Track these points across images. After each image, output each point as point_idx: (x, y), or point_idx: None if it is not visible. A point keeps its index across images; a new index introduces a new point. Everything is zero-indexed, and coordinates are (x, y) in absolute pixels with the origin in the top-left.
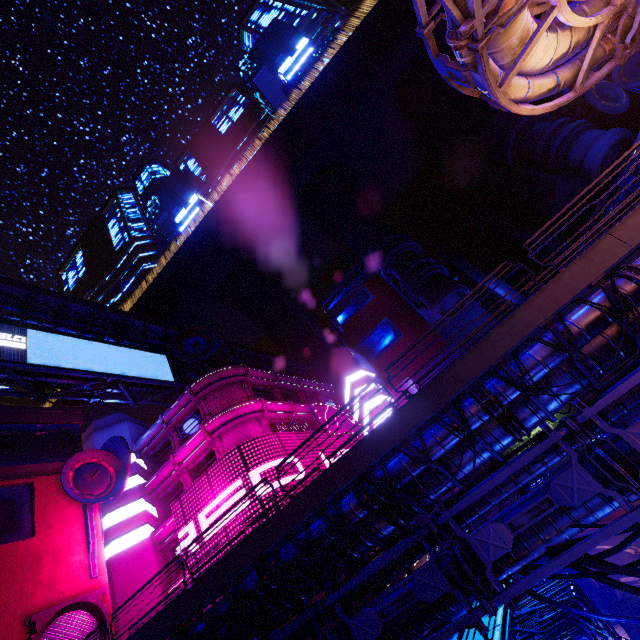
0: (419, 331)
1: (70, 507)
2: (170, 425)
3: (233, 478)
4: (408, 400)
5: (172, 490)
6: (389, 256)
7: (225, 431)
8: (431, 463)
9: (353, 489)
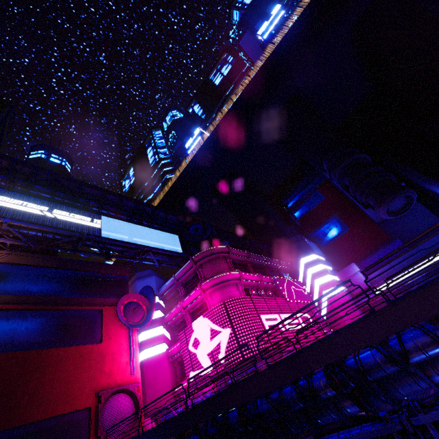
0: (364, 226)
1: (121, 327)
2: (179, 281)
3: (218, 325)
4: (388, 304)
5: (179, 324)
6: (341, 166)
7: (214, 290)
8: (410, 367)
9: (323, 369)
